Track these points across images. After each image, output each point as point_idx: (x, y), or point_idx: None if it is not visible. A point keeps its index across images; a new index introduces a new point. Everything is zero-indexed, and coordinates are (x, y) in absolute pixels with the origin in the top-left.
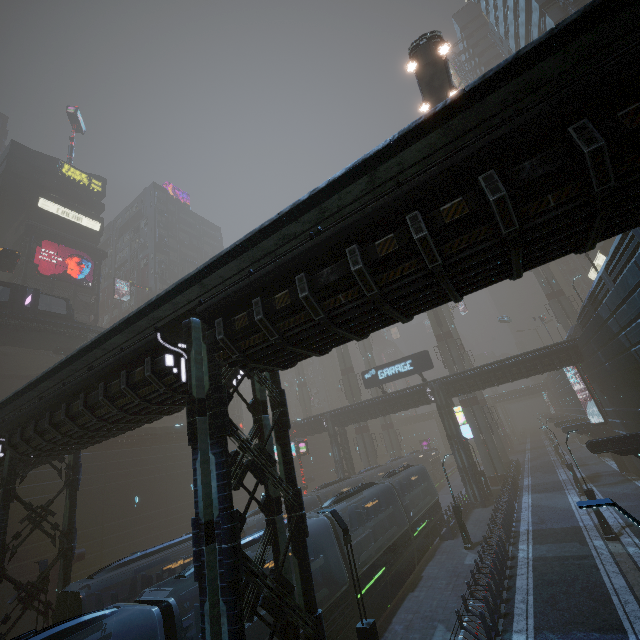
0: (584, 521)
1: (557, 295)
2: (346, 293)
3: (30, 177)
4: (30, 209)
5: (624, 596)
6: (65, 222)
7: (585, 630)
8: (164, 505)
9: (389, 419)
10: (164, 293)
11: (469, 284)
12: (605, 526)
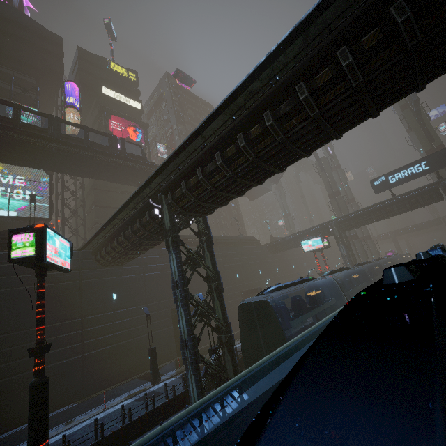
0: None
1: None
2: None
3: (93, 73)
4: (98, 96)
5: None
6: (119, 104)
7: None
8: (223, 286)
9: (367, 232)
10: None
11: None
12: None
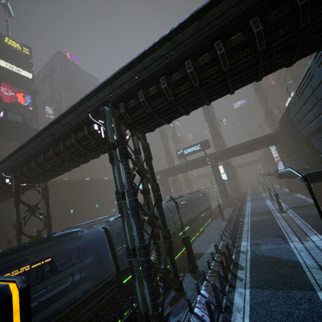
0: (272, 208)
1: (270, 114)
2: (184, 85)
3: None
4: None
5: (286, 227)
6: (12, 73)
7: (270, 238)
8: (85, 213)
9: (187, 176)
10: (94, 90)
11: (239, 82)
12: (281, 207)
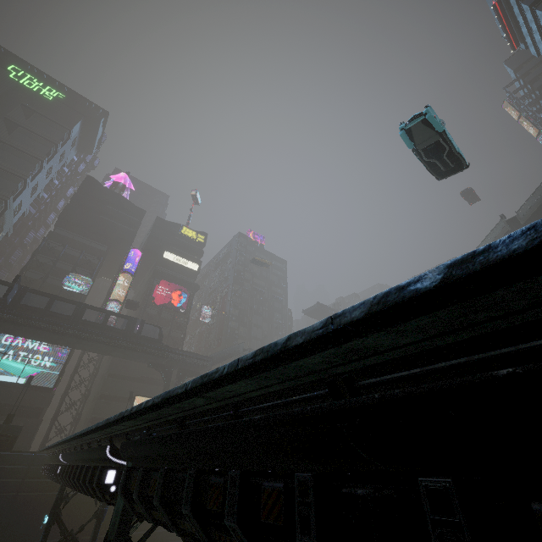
0: None
1: None
2: (190, 523)
3: (162, 238)
4: (159, 259)
5: None
6: (177, 266)
7: None
8: None
9: None
10: (92, 429)
11: None
12: None
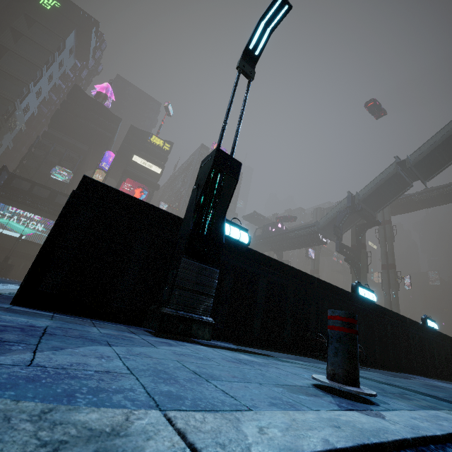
0: None
1: None
2: None
3: (133, 144)
4: (129, 161)
5: None
6: (144, 168)
7: None
8: None
9: None
10: None
11: None
12: None
